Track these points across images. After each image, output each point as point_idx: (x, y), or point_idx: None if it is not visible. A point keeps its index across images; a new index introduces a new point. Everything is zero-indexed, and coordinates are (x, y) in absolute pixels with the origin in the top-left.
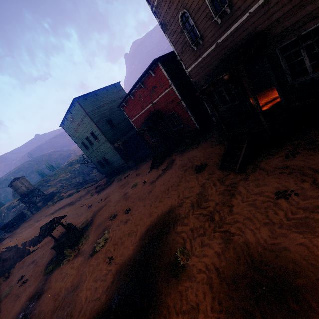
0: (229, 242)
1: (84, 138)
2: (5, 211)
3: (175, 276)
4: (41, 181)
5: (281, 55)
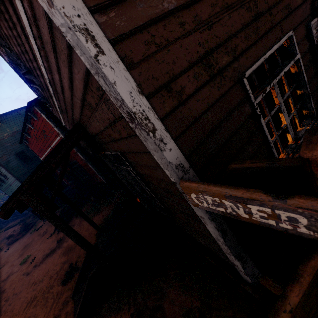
0: None
1: None
2: None
3: None
4: None
5: (115, 160)
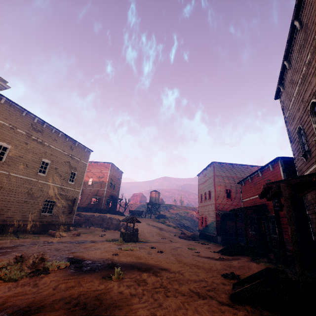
0: (132, 296)
1: (204, 192)
2: (141, 205)
3: (103, 277)
4: (169, 204)
5: None
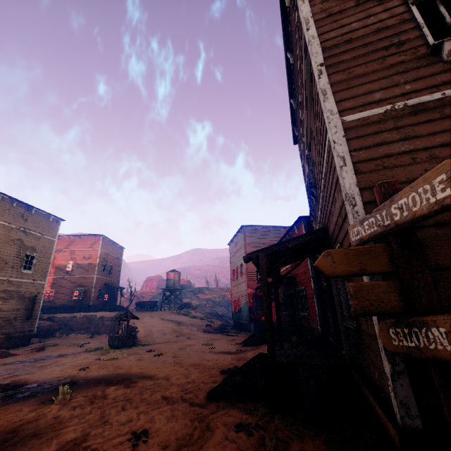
0: (71, 418)
1: (236, 267)
2: (158, 293)
3: (42, 403)
4: (198, 288)
5: None
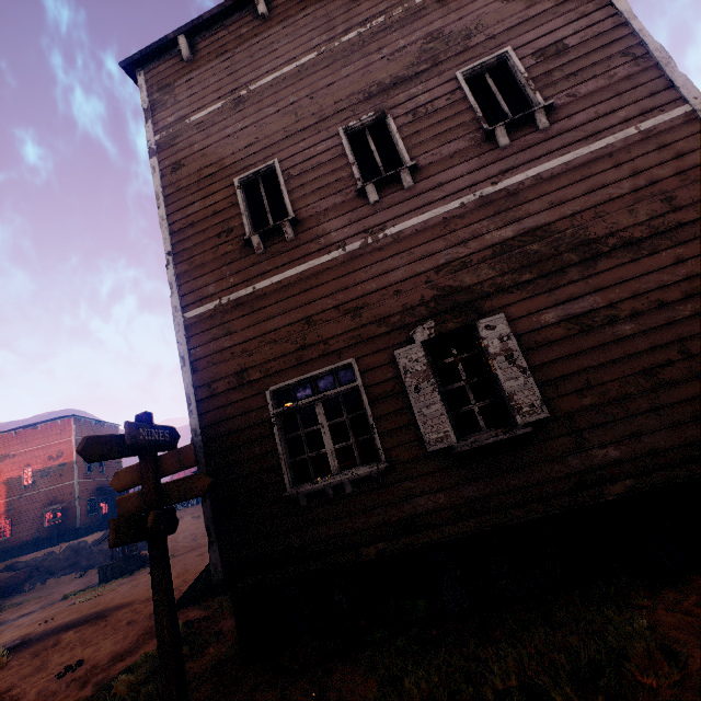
0: (2, 679)
1: None
2: None
3: None
4: None
5: None
